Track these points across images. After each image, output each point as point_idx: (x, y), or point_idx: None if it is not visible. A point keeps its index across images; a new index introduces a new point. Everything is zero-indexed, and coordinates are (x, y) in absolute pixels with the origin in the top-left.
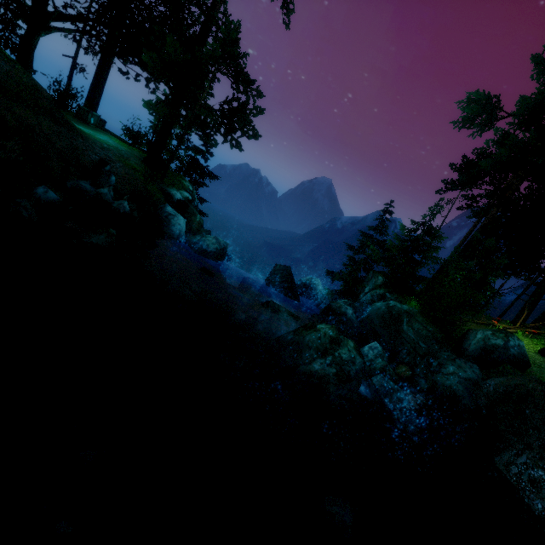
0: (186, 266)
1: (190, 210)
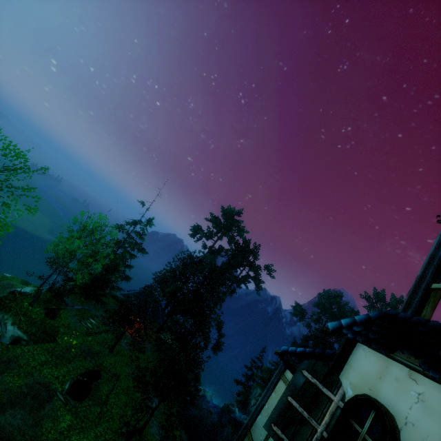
0: (202, 407)
1: (200, 379)
